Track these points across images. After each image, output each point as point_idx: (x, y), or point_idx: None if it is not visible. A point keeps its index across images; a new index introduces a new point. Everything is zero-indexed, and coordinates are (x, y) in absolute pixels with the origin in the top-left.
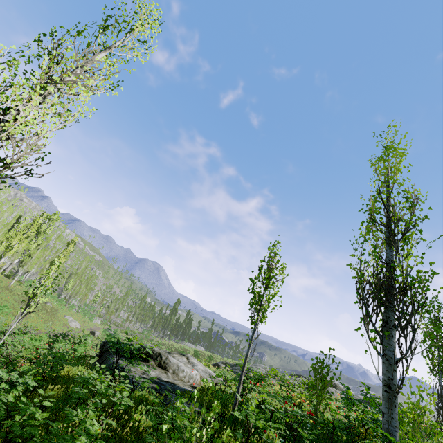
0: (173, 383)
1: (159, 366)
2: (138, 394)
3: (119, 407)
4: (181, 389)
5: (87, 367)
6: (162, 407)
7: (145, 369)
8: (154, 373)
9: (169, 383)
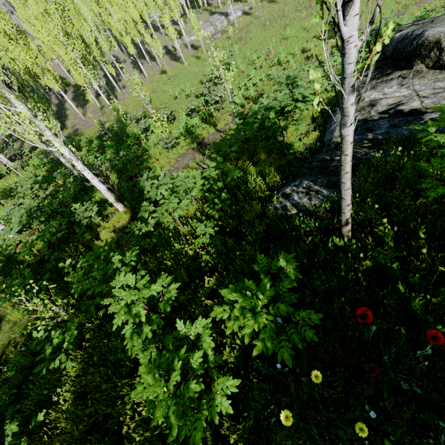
0: (423, 110)
1: (436, 68)
2: (251, 180)
3: (181, 213)
4: (412, 130)
5: (329, 102)
6: (222, 212)
7: (386, 92)
8: (406, 92)
9: (408, 115)
